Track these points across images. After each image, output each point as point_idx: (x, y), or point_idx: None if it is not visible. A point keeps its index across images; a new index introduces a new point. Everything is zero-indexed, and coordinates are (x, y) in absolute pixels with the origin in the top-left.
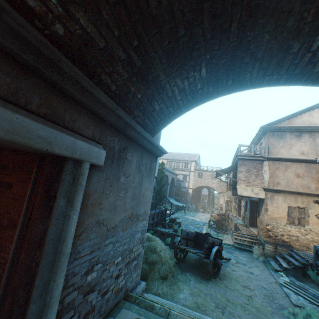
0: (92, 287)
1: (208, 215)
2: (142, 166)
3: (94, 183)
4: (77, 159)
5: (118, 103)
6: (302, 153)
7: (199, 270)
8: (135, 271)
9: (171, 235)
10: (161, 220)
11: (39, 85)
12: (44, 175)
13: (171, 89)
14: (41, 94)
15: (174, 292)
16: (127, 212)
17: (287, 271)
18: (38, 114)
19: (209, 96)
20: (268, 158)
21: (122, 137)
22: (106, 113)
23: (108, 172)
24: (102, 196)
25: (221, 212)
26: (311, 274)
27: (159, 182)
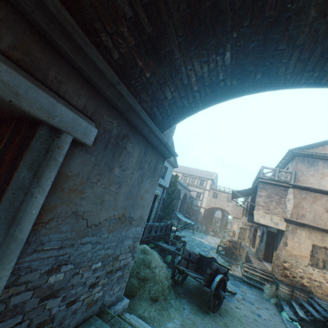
0: (55, 292)
1: (218, 239)
2: (144, 163)
3: (78, 165)
4: (55, 127)
5: (121, 78)
6: None
7: (197, 299)
8: (118, 284)
9: (172, 252)
10: (165, 234)
11: (15, 23)
12: (16, 141)
13: (187, 75)
14: (17, 34)
15: (162, 319)
16: (118, 211)
17: (303, 322)
18: (8, 56)
19: (232, 92)
20: (294, 185)
21: (123, 122)
22: (105, 86)
23: (99, 157)
24: (86, 183)
25: (233, 239)
26: None
27: (169, 195)
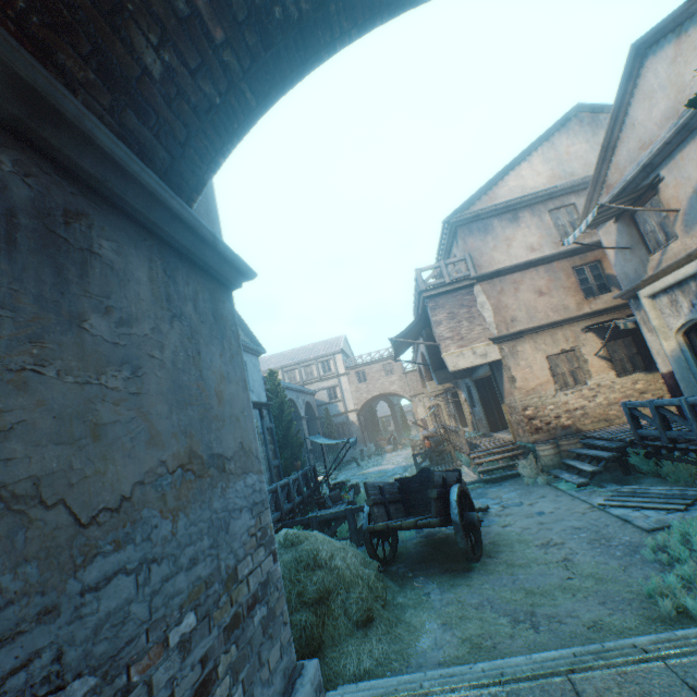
0: None
1: (406, 450)
2: (181, 303)
3: None
4: None
5: None
6: (531, 248)
7: (439, 562)
8: (271, 642)
9: (345, 514)
10: (311, 494)
11: None
12: None
13: None
14: None
15: (404, 645)
16: (169, 449)
17: (596, 479)
18: None
19: (310, 43)
20: (478, 277)
21: (41, 165)
22: None
23: None
24: None
25: (430, 430)
26: (638, 462)
27: (278, 419)
